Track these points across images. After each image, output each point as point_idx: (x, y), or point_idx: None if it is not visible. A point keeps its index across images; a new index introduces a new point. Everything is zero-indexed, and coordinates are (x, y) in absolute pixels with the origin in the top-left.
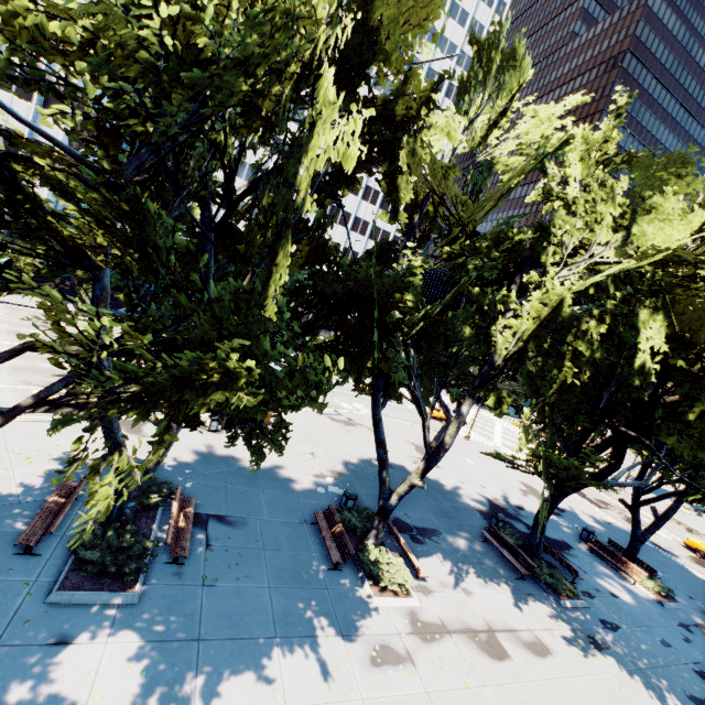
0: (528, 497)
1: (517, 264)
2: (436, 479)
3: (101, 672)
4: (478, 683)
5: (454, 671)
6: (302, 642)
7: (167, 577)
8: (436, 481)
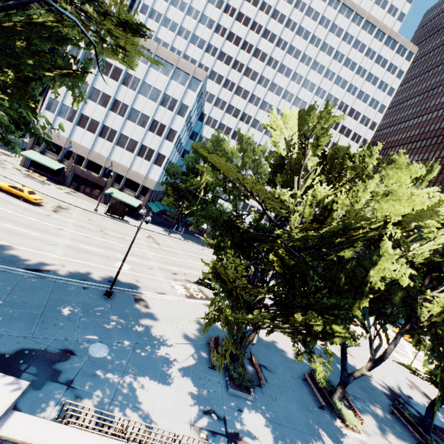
0: (413, 390)
1: (428, 269)
2: (354, 365)
3: (257, 427)
4: None
5: None
6: (320, 440)
7: (259, 392)
8: (354, 367)
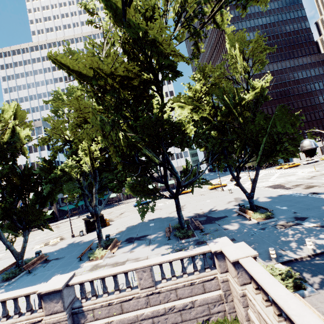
0: (229, 203)
1: None
2: (174, 216)
3: None
4: None
5: None
6: (46, 281)
7: (24, 276)
8: (172, 217)
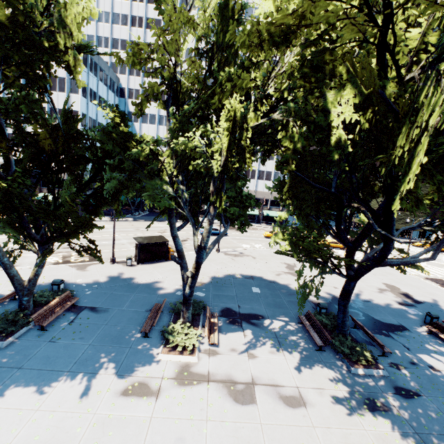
0: (383, 293)
1: None
2: (289, 284)
3: None
4: (205, 417)
5: (189, 406)
6: (83, 376)
7: (32, 336)
8: (288, 285)
